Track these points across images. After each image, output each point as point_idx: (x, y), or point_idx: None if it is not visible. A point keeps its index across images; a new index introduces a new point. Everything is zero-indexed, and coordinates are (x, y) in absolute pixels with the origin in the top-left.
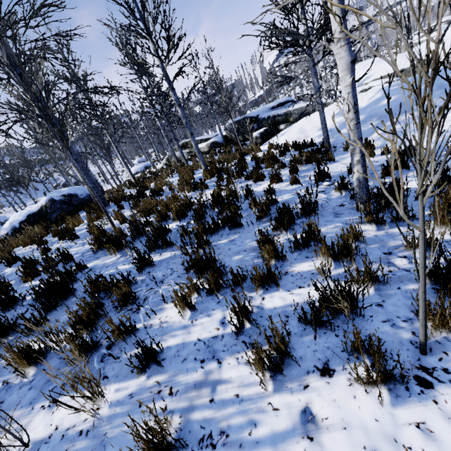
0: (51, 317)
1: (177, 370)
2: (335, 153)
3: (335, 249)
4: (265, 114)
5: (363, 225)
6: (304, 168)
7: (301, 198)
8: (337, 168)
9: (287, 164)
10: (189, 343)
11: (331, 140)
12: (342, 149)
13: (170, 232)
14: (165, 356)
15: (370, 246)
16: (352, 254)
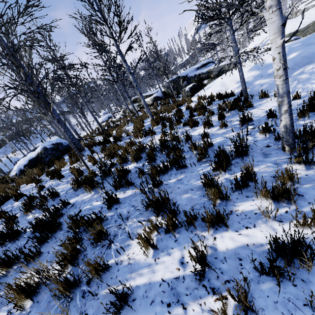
0: (44, 248)
1: (146, 313)
2: (252, 100)
3: (275, 192)
4: (192, 73)
5: (292, 165)
6: (229, 114)
7: (234, 142)
8: (256, 113)
9: (214, 112)
10: (155, 283)
11: (247, 90)
12: (257, 97)
13: (130, 172)
14: (135, 296)
15: (304, 186)
16: (292, 196)
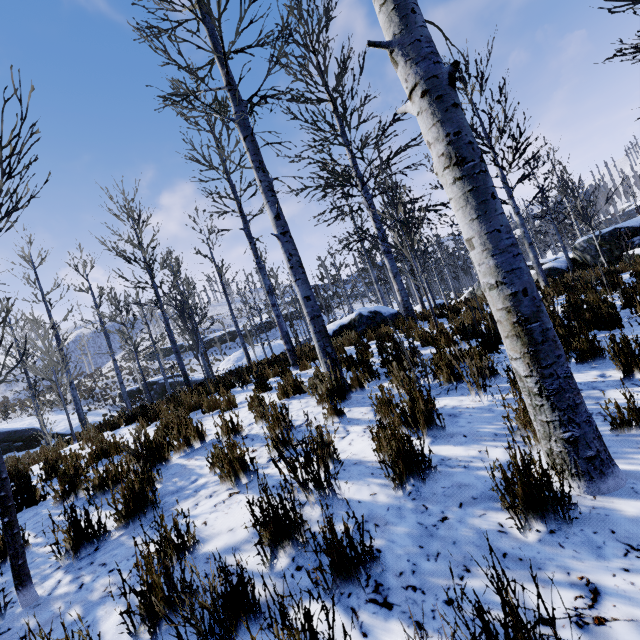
0: None
1: None
2: None
3: None
4: None
5: None
6: None
7: None
8: None
9: None
10: None
11: None
12: None
13: None
14: None
15: None
16: None
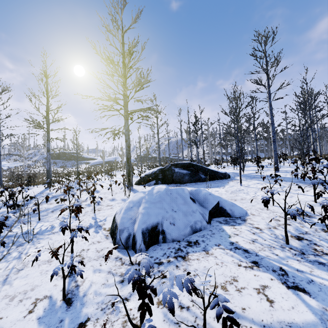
0: None
1: None
2: None
3: None
4: None
5: None
6: None
7: None
8: None
9: None
10: None
11: None
12: None
13: None
14: None
15: None
16: None
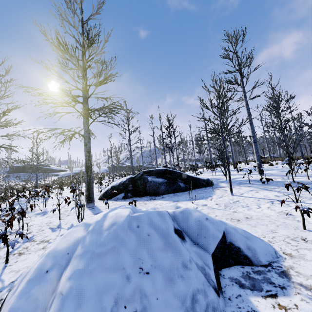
0: None
1: None
2: None
3: None
4: None
5: None
6: None
7: None
8: None
9: None
10: None
11: None
12: None
13: None
14: None
15: None
16: None
